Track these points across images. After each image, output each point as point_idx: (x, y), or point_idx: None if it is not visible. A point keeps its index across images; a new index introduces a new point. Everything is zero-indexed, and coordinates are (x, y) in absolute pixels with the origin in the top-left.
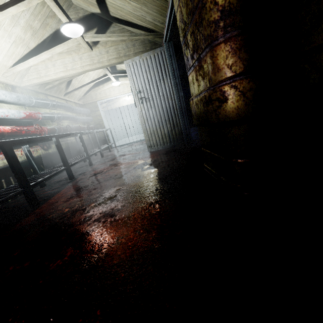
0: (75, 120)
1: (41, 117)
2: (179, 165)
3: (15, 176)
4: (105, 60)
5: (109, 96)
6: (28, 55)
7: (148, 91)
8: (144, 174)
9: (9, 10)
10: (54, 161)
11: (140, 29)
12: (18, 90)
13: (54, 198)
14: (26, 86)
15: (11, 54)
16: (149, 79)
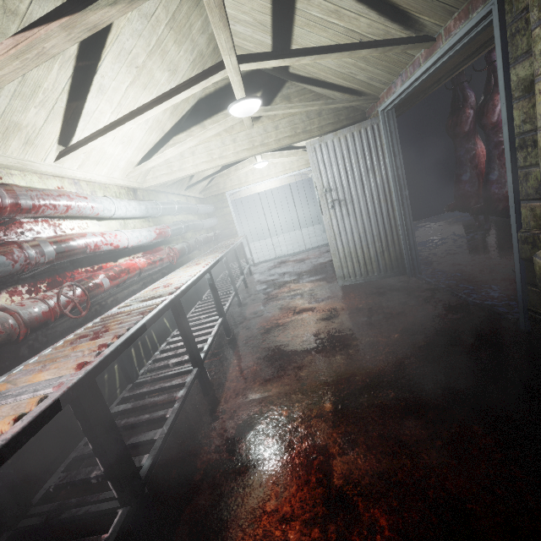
0: (201, 228)
1: (170, 234)
2: (440, 330)
3: (187, 350)
4: (272, 140)
5: (246, 183)
6: (160, 142)
7: (344, 189)
8: (377, 344)
9: (178, 96)
10: (184, 300)
11: (334, 89)
12: (140, 194)
13: (233, 378)
14: (150, 186)
15: (142, 145)
16: (348, 170)
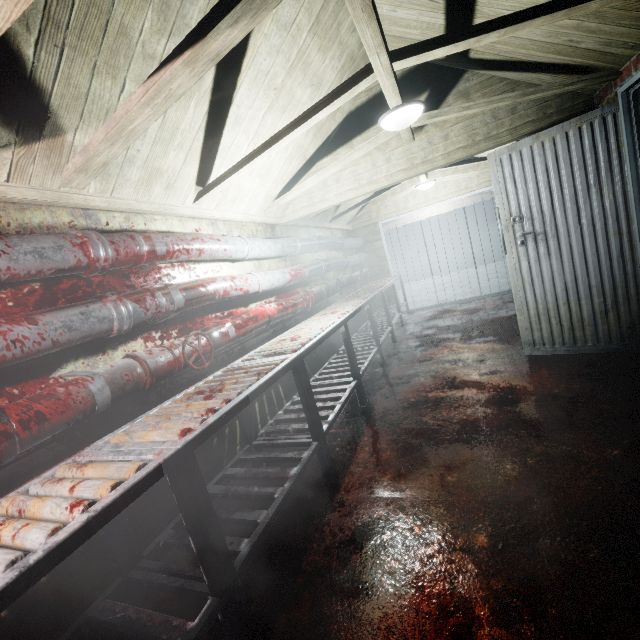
0: (345, 266)
1: (307, 275)
2: None
3: (307, 419)
4: (439, 155)
5: (404, 210)
6: (301, 170)
7: (544, 217)
8: (578, 459)
9: (316, 116)
10: (318, 351)
11: (540, 70)
12: (278, 230)
13: (359, 461)
14: (289, 221)
15: (281, 176)
16: (553, 189)
